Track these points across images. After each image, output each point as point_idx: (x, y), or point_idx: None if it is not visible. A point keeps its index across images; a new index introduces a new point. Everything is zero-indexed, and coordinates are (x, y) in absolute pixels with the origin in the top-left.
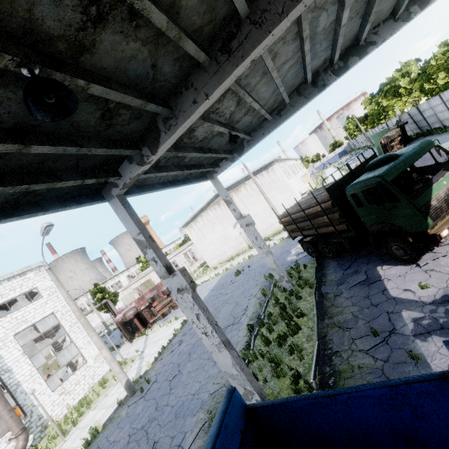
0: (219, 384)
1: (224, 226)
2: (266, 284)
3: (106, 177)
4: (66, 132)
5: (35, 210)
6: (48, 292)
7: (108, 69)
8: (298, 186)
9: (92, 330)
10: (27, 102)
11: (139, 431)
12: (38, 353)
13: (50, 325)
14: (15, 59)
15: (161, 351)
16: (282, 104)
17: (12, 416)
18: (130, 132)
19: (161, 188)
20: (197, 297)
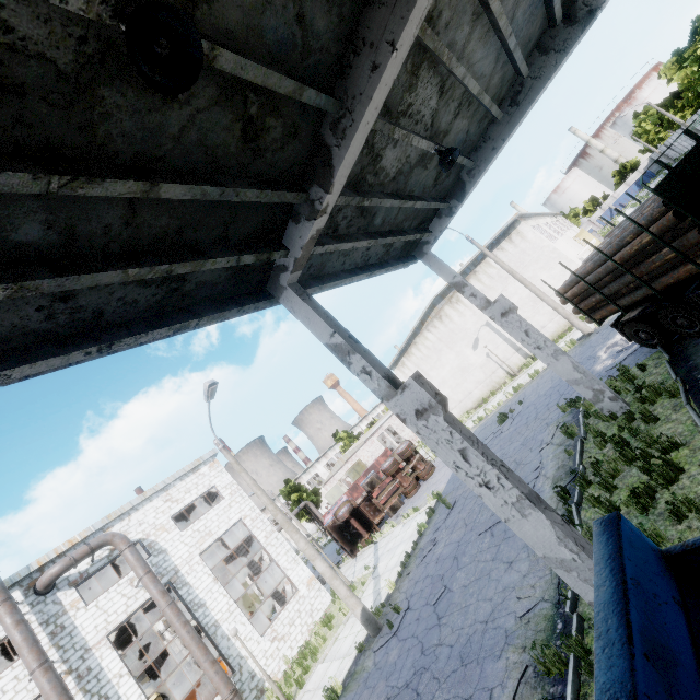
0: (530, 599)
1: (457, 351)
2: (567, 419)
3: (267, 251)
4: (201, 169)
5: (186, 318)
6: (229, 490)
7: (236, 34)
8: (574, 251)
9: (295, 531)
10: (133, 59)
11: (402, 690)
12: (234, 583)
13: (240, 539)
14: (108, 0)
15: (405, 561)
16: (515, 83)
17: (217, 671)
18: (287, 165)
19: (349, 277)
20: (454, 421)
